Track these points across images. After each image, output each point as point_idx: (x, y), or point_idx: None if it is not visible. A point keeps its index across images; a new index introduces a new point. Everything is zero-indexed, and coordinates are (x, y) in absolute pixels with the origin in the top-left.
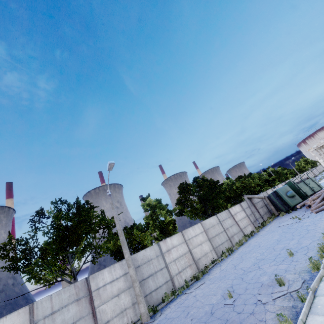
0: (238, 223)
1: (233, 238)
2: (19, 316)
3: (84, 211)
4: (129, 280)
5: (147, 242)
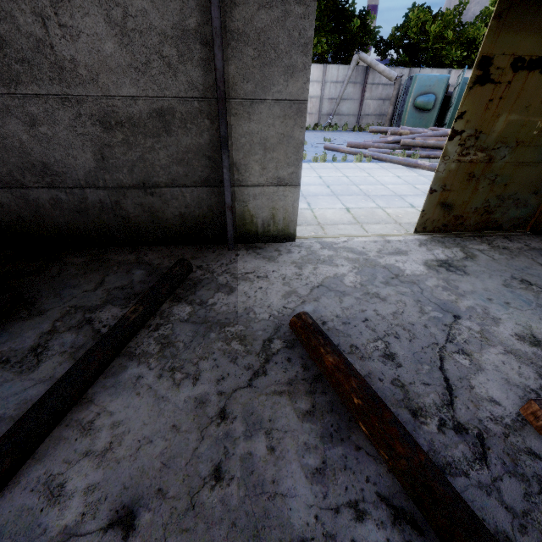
0: None
1: None
2: None
3: None
4: None
5: None
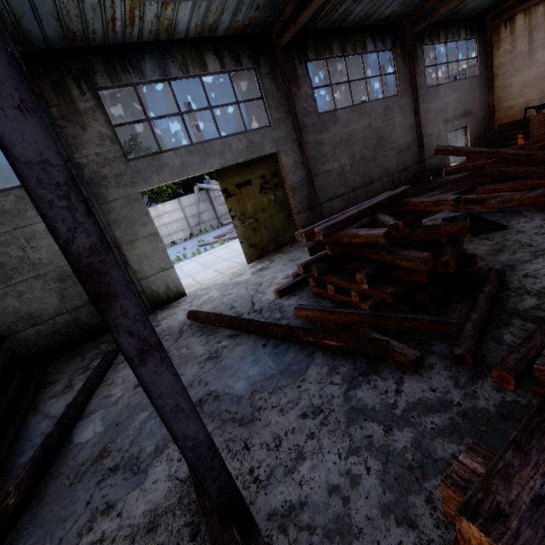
0: (159, 229)
1: None
2: None
3: None
4: None
5: None
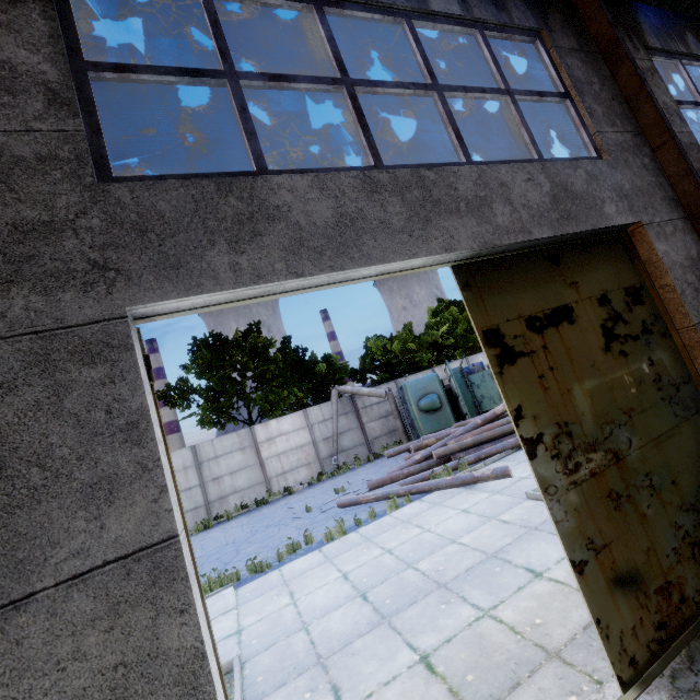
0: (266, 463)
1: (223, 502)
2: None
3: None
4: None
5: None
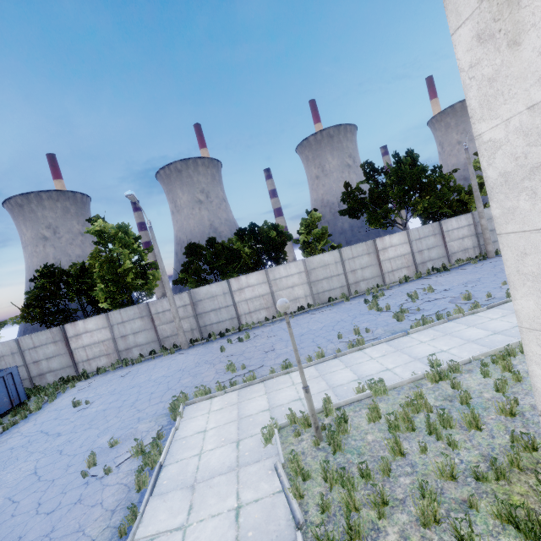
0: None
1: None
2: (402, 236)
3: (417, 166)
4: (471, 230)
5: (471, 205)
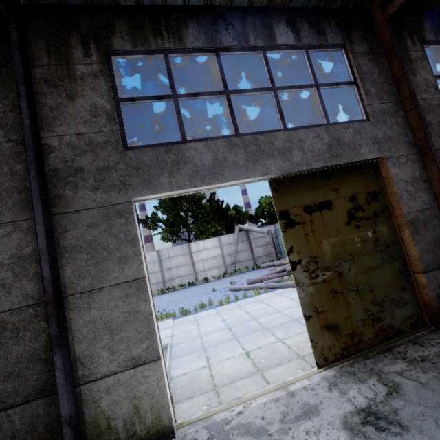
0: (196, 264)
1: (172, 281)
2: None
3: None
4: None
5: None
